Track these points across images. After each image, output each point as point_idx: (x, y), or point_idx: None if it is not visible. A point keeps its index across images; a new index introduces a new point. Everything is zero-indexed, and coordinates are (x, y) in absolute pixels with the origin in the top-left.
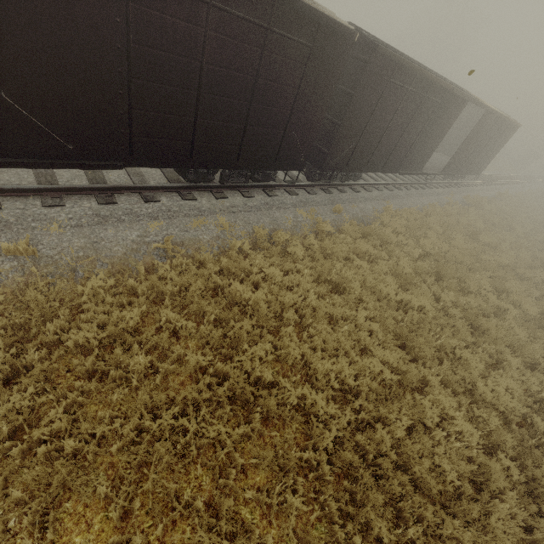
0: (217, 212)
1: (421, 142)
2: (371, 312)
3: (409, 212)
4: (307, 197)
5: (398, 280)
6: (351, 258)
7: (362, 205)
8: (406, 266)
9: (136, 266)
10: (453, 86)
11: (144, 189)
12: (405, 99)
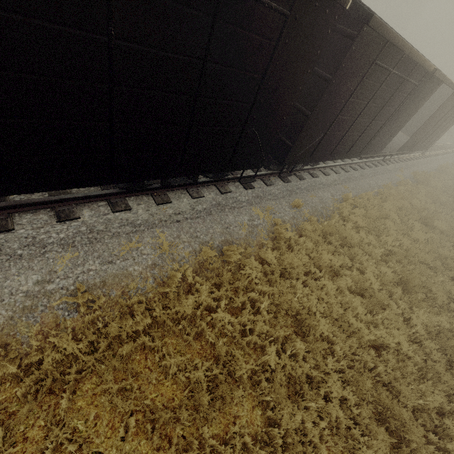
0: (156, 224)
1: (387, 126)
2: (341, 364)
3: (366, 197)
4: (264, 190)
5: (365, 300)
6: (312, 271)
7: (321, 193)
8: (373, 279)
9: (28, 333)
10: (435, 67)
11: (59, 202)
12: (384, 83)
